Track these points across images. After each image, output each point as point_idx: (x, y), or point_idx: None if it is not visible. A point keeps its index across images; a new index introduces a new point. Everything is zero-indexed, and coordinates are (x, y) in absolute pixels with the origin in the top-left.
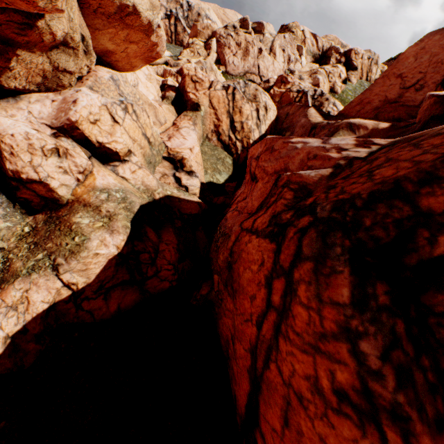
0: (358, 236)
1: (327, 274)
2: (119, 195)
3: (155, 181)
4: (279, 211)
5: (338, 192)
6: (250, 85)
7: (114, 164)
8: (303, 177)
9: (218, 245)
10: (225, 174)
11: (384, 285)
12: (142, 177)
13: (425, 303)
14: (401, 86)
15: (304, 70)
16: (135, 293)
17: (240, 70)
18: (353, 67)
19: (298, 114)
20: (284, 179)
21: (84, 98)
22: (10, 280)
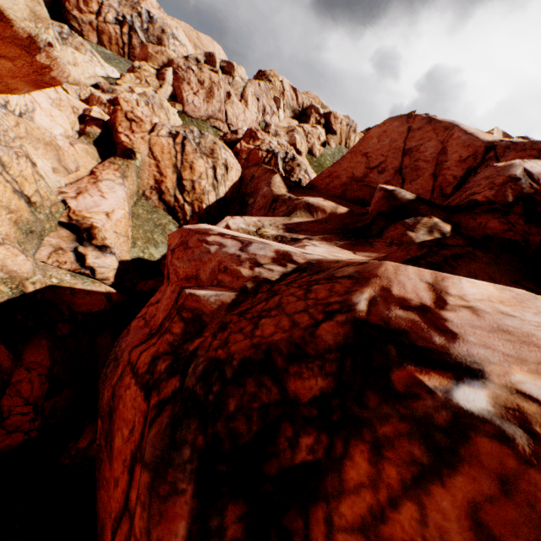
0: (216, 429)
1: (165, 495)
2: None
3: (30, 264)
4: (160, 352)
5: (222, 341)
6: (208, 136)
7: None
8: (201, 302)
9: (107, 373)
10: (164, 247)
11: (240, 505)
12: (3, 259)
13: (288, 526)
14: (366, 165)
15: (282, 125)
16: None
17: (202, 113)
18: (333, 131)
19: (264, 178)
20: (183, 298)
21: None
22: None
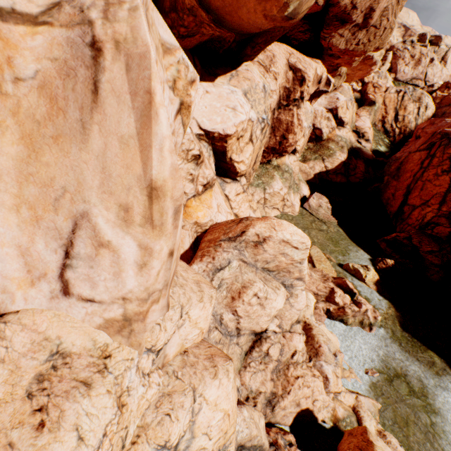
0: None
1: (447, 148)
2: (344, 140)
3: (354, 139)
4: (432, 141)
5: None
6: (417, 90)
7: (339, 128)
8: (446, 131)
9: (390, 165)
10: (383, 147)
11: None
12: (349, 136)
13: None
14: None
15: None
16: (345, 179)
17: (407, 77)
18: None
19: None
20: (437, 132)
21: (340, 97)
22: (307, 161)
